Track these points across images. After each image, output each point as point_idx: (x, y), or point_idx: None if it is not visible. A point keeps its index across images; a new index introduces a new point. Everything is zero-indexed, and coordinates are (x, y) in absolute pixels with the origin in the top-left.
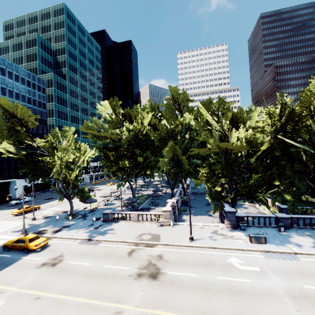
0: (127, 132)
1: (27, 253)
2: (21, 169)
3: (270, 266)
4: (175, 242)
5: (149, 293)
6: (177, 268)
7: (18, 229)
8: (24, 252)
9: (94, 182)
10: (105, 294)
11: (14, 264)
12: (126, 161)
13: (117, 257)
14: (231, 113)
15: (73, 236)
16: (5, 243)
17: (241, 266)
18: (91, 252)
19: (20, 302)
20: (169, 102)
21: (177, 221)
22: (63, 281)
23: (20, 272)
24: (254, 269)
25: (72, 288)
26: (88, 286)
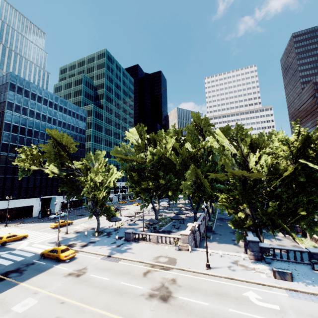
0: (151, 155)
1: (58, 262)
2: (61, 187)
3: (293, 306)
4: (191, 268)
5: (158, 314)
6: (188, 294)
7: (54, 241)
8: (56, 262)
9: (121, 201)
10: (117, 308)
11: (47, 271)
12: (150, 183)
13: (133, 276)
14: (249, 138)
15: (96, 251)
16: (43, 251)
17: (258, 302)
18: (110, 268)
19: (49, 303)
20: (190, 127)
21: (198, 247)
22: (84, 291)
23: (51, 278)
24: (272, 307)
25: (91, 298)
26: (104, 299)
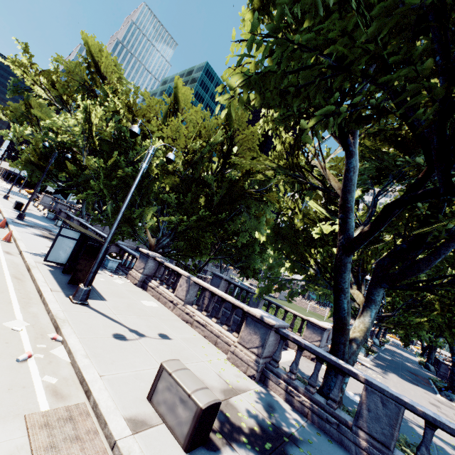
0: None
1: None
2: None
3: None
4: None
5: None
6: None
7: None
8: None
9: None
10: None
11: None
12: None
13: None
14: None
15: None
16: None
17: None
18: None
19: None
20: None
21: None
22: None
23: None
24: None
25: None
26: None
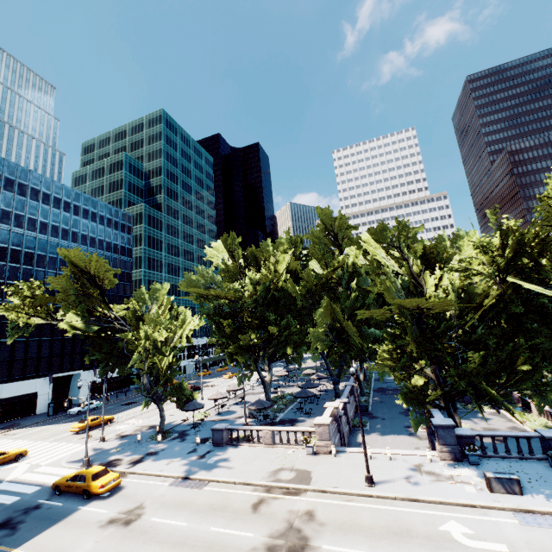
0: (251, 286)
1: (88, 500)
2: (90, 354)
3: (531, 542)
4: (339, 487)
5: None
6: (340, 540)
7: (78, 457)
8: (83, 499)
9: (201, 372)
10: None
11: (66, 519)
12: (253, 334)
13: (233, 513)
14: (420, 245)
15: (161, 471)
16: (57, 481)
17: (468, 540)
18: (189, 502)
19: None
20: (317, 233)
21: (347, 446)
22: None
23: (75, 534)
24: (496, 548)
25: None
26: None
